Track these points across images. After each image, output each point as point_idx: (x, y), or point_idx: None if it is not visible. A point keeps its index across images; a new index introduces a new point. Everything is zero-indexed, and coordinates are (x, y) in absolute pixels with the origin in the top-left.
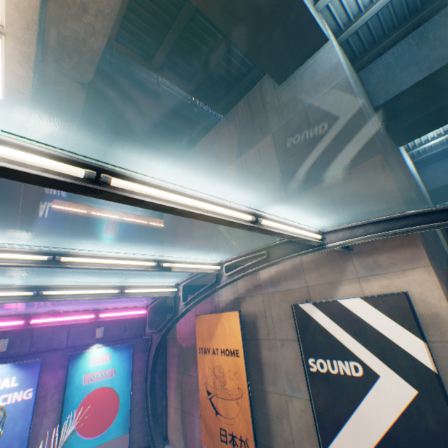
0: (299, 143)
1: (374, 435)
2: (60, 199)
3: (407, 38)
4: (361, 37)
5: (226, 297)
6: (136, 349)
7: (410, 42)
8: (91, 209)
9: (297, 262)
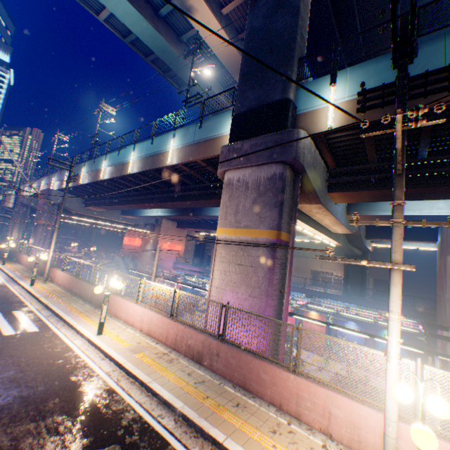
0: None
1: None
2: (373, 243)
3: None
4: None
5: None
6: (410, 340)
7: None
8: None
9: None
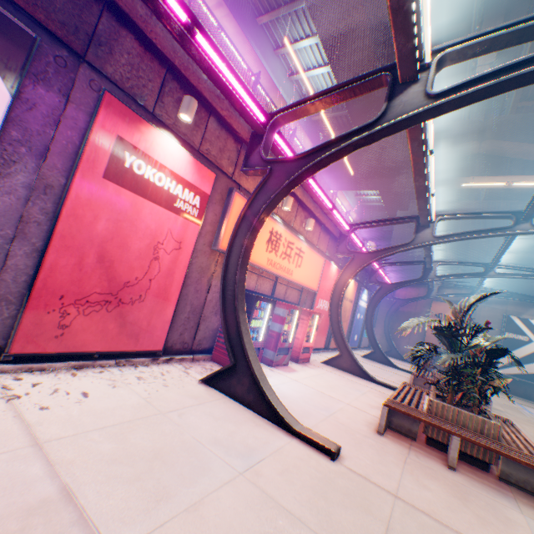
0: (531, 252)
1: (522, 354)
2: None
3: None
4: None
5: (448, 298)
6: None
7: None
8: (338, 194)
9: (504, 299)
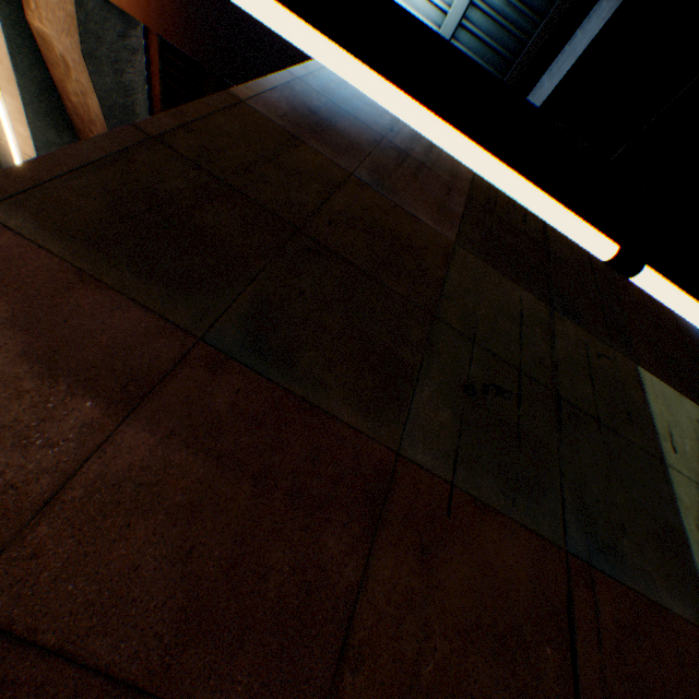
0: None
1: None
2: None
3: (574, 33)
4: (474, 58)
5: None
6: None
7: (576, 34)
8: None
9: None
